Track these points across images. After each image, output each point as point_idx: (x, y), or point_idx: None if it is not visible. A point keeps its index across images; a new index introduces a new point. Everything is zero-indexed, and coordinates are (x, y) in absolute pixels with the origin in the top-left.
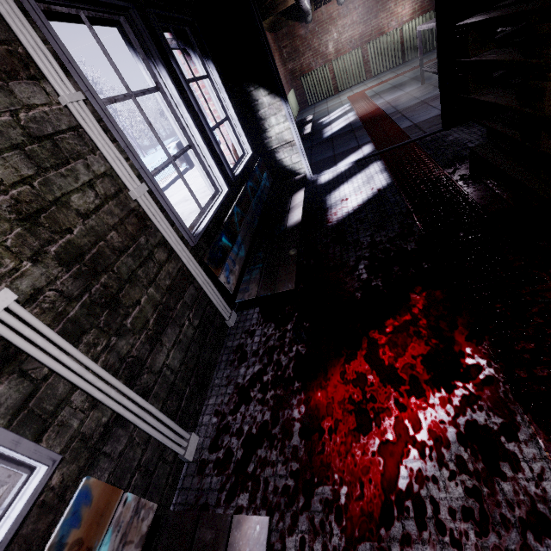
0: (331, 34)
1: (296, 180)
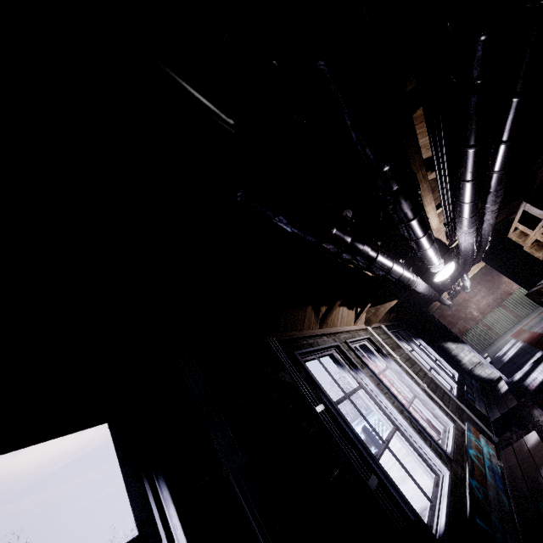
0: (471, 306)
1: (495, 379)
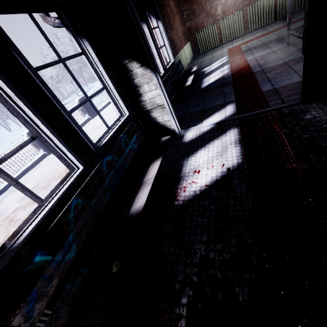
0: None
1: (160, 142)
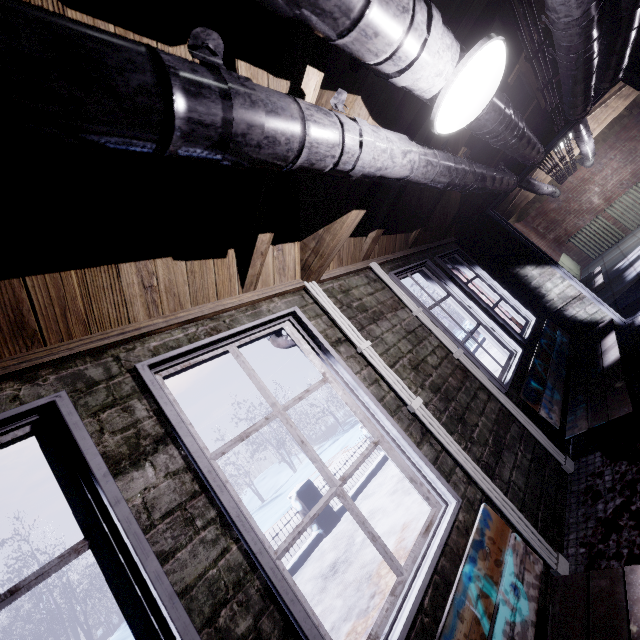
0: (591, 190)
1: (600, 327)
